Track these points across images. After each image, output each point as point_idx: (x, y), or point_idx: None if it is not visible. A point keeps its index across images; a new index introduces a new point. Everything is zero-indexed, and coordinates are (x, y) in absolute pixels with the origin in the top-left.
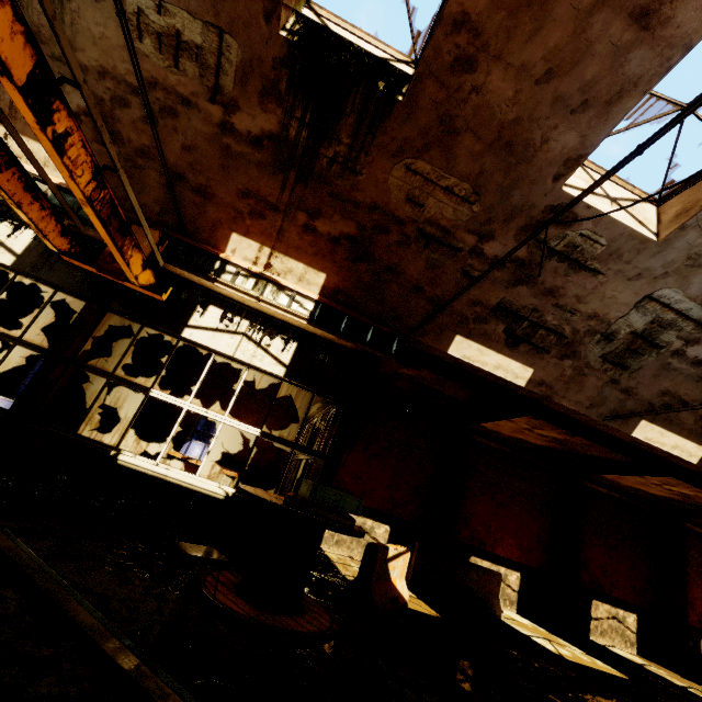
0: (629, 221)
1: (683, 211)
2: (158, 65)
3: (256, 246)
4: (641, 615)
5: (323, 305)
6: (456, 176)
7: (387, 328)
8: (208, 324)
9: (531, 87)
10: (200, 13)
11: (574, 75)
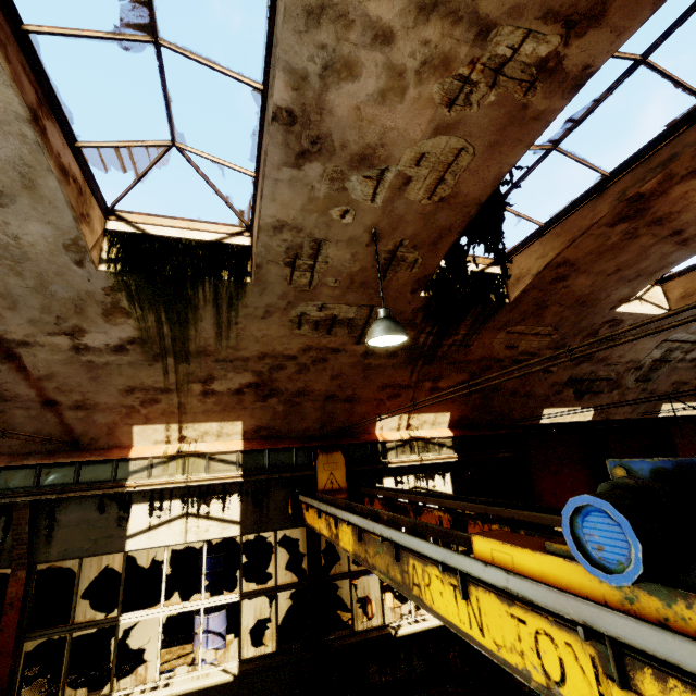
0: (653, 310)
1: (686, 295)
2: (312, 337)
3: (396, 417)
4: None
5: (457, 437)
6: (543, 326)
7: (503, 430)
8: None
9: (604, 278)
10: (356, 302)
11: (633, 267)
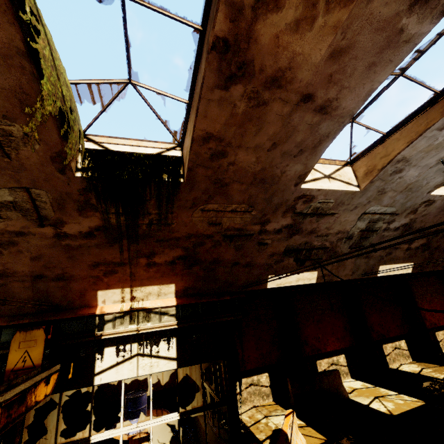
0: (342, 186)
1: (368, 171)
2: None
3: (118, 291)
4: (406, 339)
5: (181, 305)
6: (235, 203)
7: (227, 296)
8: (109, 363)
9: (265, 153)
10: (2, 184)
11: (290, 141)
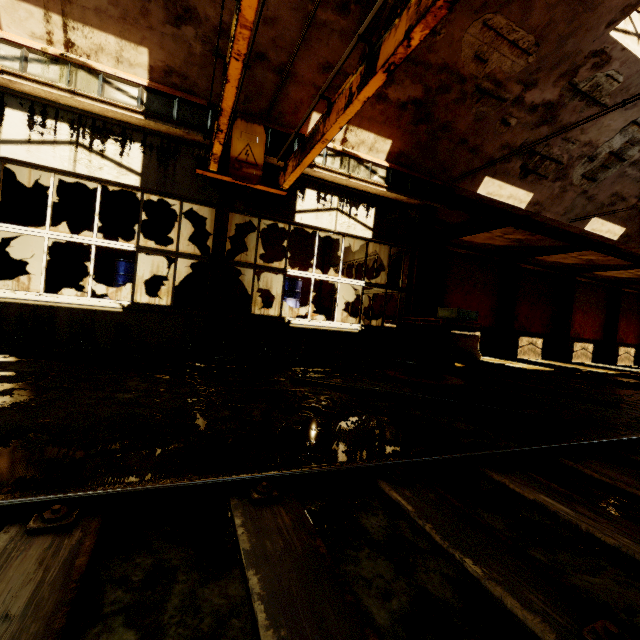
0: None
1: None
2: None
3: None
4: (545, 339)
5: (392, 171)
6: (526, 28)
7: (439, 181)
8: (310, 206)
9: None
10: None
11: None
